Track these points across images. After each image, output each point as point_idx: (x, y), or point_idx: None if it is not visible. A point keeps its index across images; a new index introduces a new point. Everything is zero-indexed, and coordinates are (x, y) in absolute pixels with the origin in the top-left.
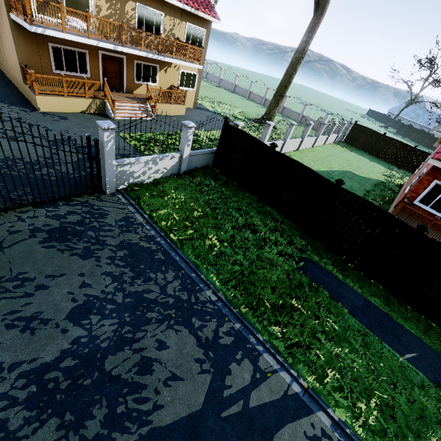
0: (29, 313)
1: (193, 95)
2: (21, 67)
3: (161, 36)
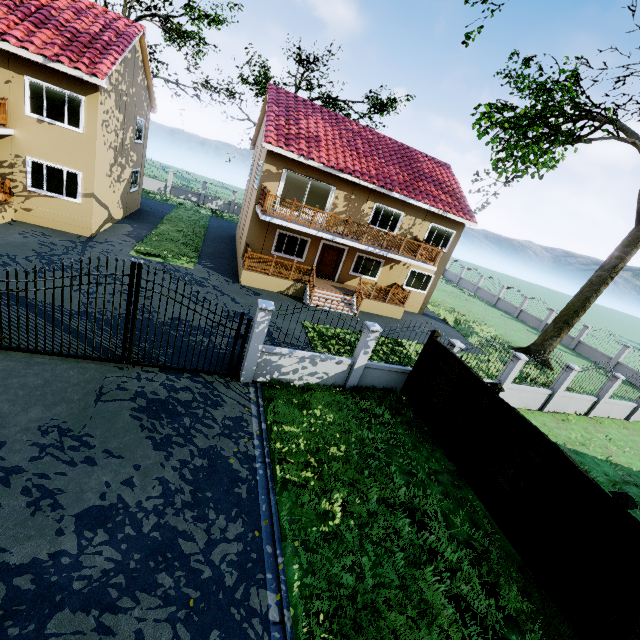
0: (53, 486)
1: (421, 298)
2: (246, 246)
3: (395, 233)
